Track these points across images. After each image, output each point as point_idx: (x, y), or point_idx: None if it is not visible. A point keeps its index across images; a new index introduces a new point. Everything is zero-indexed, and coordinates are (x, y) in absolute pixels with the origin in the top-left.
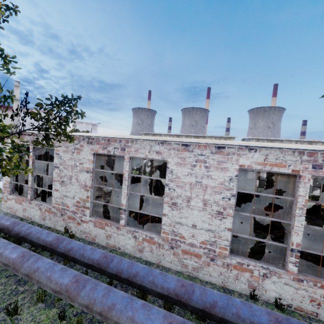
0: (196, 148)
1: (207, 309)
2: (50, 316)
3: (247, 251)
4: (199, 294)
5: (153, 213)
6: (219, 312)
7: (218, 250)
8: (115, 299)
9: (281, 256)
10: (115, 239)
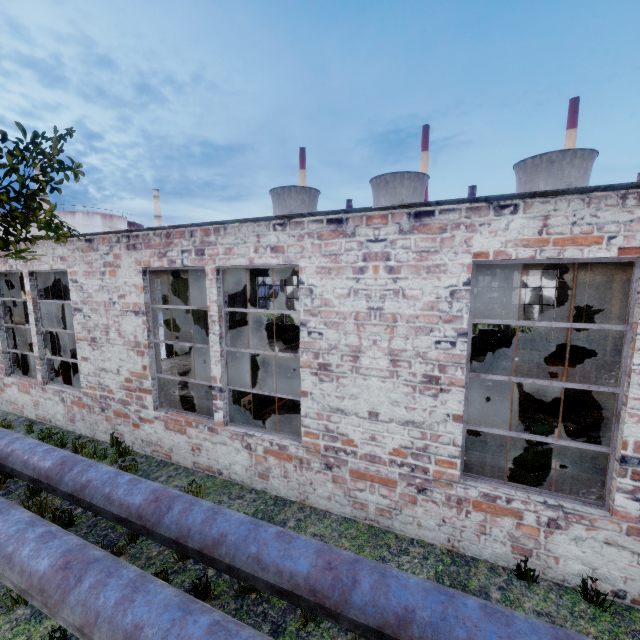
0: (361, 226)
1: (389, 628)
2: (37, 638)
3: (510, 466)
4: (368, 590)
5: (296, 393)
6: (422, 638)
7: (434, 469)
8: (145, 613)
9: (595, 473)
10: (210, 454)
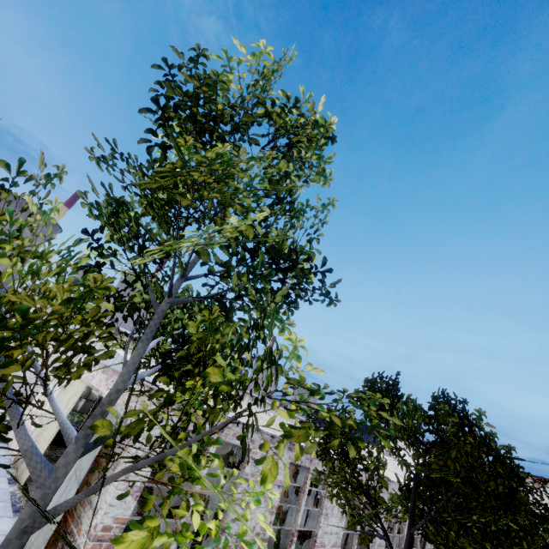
0: None
1: None
2: None
3: None
4: None
5: None
6: None
7: None
8: None
9: None
10: None
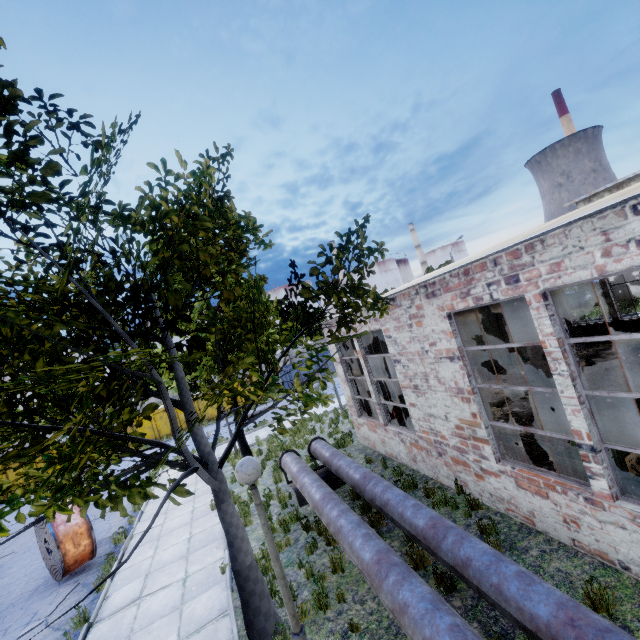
0: None
1: None
2: None
3: None
4: None
5: None
6: None
7: None
8: None
9: None
10: (597, 535)
